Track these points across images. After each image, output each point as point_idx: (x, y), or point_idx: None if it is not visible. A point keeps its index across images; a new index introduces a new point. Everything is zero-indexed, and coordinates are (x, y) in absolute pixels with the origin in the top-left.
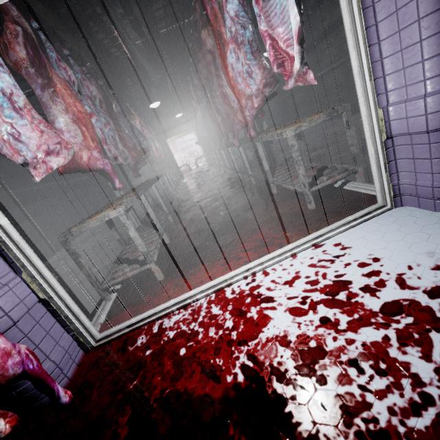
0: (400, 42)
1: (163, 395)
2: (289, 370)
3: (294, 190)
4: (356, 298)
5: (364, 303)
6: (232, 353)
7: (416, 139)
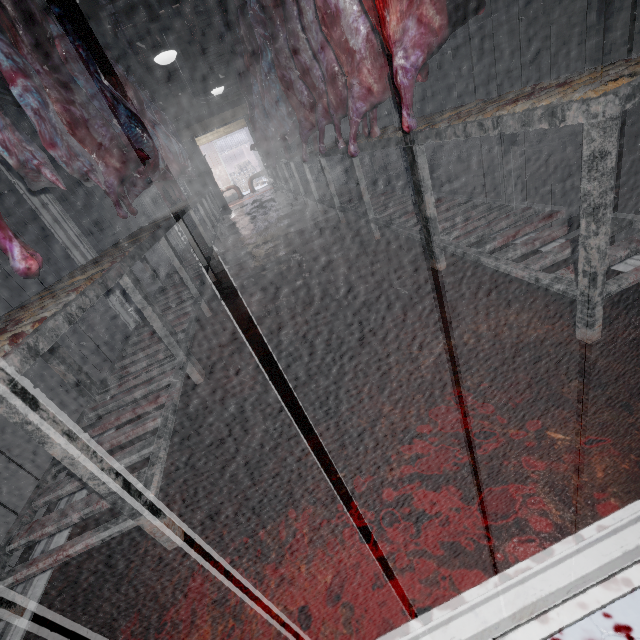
0: None
1: None
2: None
3: (532, 280)
4: None
5: None
6: None
7: None
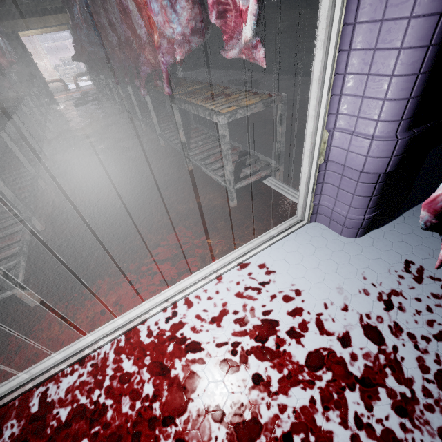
0: (371, 63)
1: None
2: None
3: (216, 180)
4: (284, 345)
5: (291, 353)
6: (156, 439)
7: (348, 172)
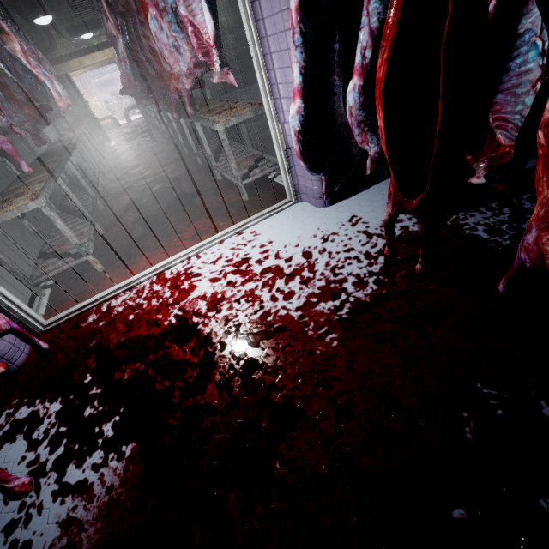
0: (285, 76)
1: (119, 342)
2: (203, 311)
3: (231, 180)
4: (251, 267)
5: (254, 270)
6: (168, 310)
7: None
